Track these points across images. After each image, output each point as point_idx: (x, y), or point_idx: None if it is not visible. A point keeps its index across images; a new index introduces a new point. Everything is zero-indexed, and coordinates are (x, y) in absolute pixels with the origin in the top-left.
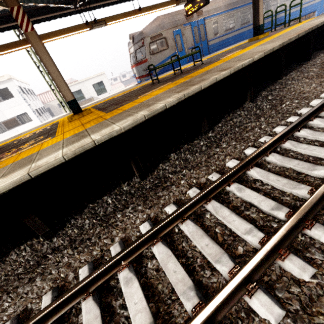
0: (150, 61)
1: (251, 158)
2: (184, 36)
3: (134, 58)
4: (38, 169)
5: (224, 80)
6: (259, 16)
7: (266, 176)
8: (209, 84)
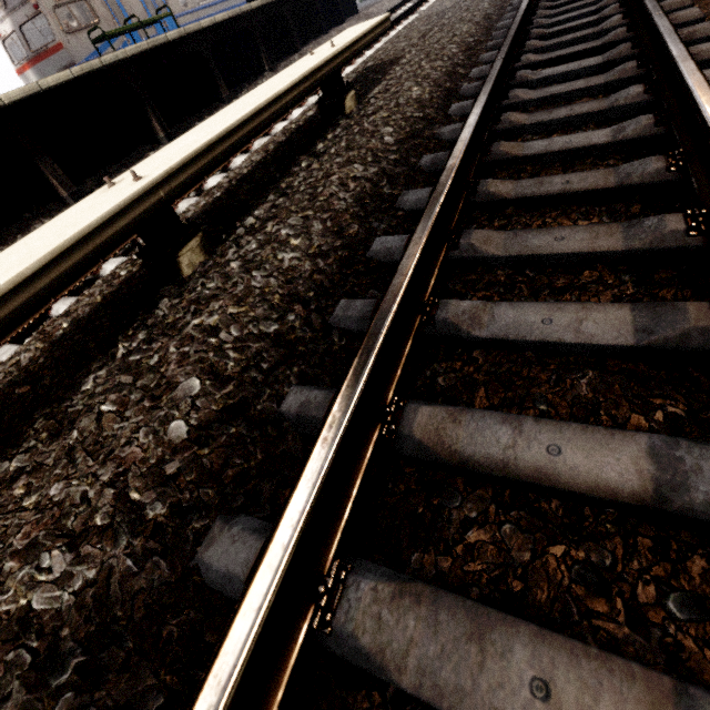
0: (70, 48)
1: None
2: (123, 1)
3: (23, 45)
4: (46, 79)
5: (224, 27)
6: None
7: None
8: (209, 24)
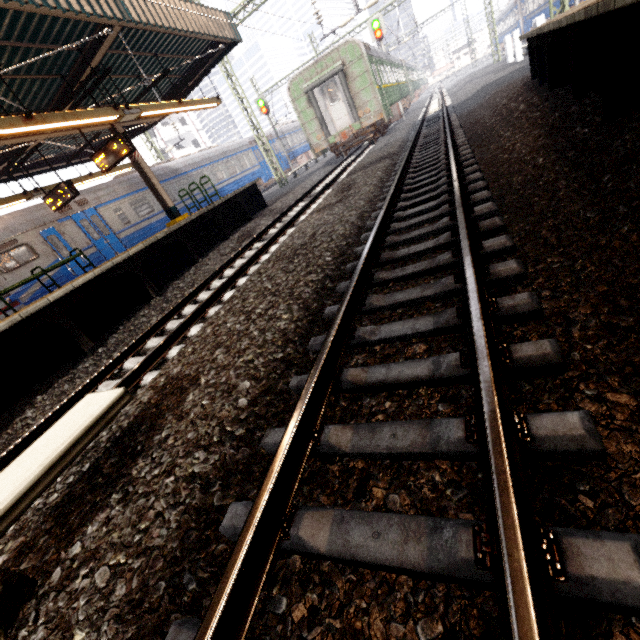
0: (6, 283)
1: (124, 351)
2: (65, 235)
3: None
4: None
5: (92, 283)
6: (164, 199)
7: (137, 361)
8: (63, 294)
